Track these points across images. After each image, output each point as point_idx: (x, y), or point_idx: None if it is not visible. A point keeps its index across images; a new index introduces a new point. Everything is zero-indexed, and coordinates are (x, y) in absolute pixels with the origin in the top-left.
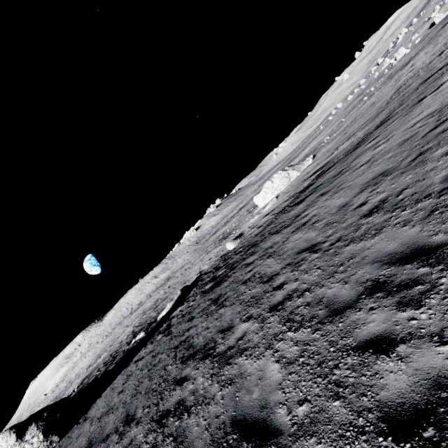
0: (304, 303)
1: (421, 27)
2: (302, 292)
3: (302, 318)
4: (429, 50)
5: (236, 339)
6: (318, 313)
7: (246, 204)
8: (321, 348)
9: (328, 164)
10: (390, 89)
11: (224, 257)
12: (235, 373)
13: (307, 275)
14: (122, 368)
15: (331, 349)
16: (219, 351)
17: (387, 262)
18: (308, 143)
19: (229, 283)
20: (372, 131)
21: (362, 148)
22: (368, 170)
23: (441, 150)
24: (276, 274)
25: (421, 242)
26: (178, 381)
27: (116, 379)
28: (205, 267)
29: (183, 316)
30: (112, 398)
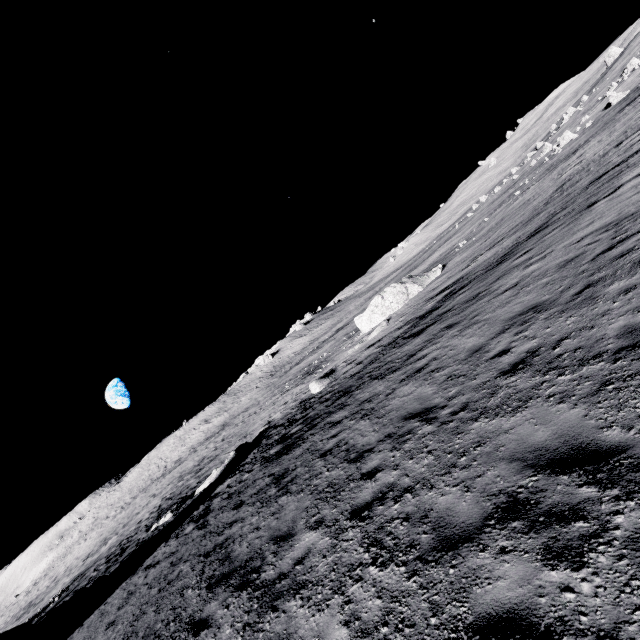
0: (402, 514)
1: (592, 107)
2: (401, 493)
3: (396, 542)
4: (603, 138)
5: (293, 561)
6: (420, 540)
7: (346, 324)
8: (417, 613)
9: (462, 280)
10: (551, 184)
11: (304, 404)
12: (280, 631)
13: (413, 461)
14: (125, 575)
15: (432, 620)
16: (265, 578)
17: (532, 463)
18: (438, 245)
19: (303, 451)
20: (524, 241)
21: (509, 263)
22: (515, 299)
23: (618, 284)
24: (370, 450)
25: (585, 437)
26: (194, 624)
27: (112, 596)
28: (276, 416)
29: (230, 496)
30: (96, 634)
